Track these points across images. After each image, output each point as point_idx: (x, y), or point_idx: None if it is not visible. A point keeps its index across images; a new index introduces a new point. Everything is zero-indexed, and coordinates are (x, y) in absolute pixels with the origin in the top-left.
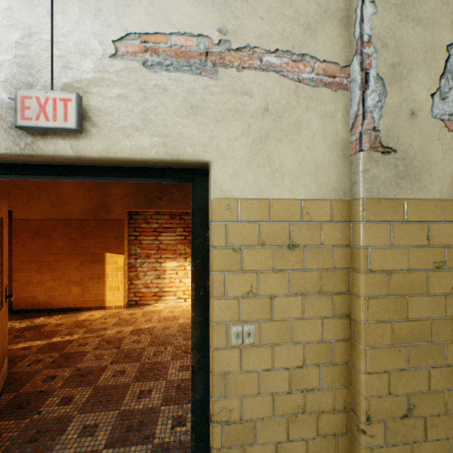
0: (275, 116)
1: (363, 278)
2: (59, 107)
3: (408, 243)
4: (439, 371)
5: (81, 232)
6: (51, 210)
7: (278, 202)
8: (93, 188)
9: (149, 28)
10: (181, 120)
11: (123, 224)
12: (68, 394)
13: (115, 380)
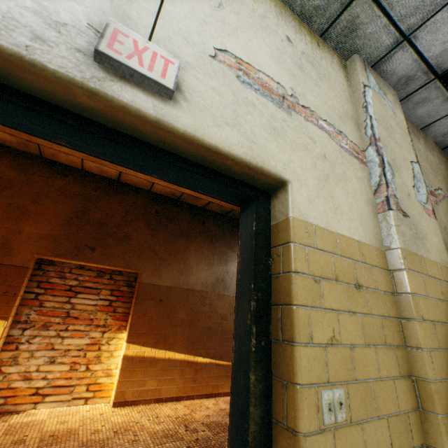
0: (330, 164)
1: (420, 327)
2: (158, 62)
3: (434, 295)
4: None
5: None
6: None
7: (342, 237)
8: None
9: (244, 58)
10: (266, 135)
11: (25, 274)
12: None
13: None
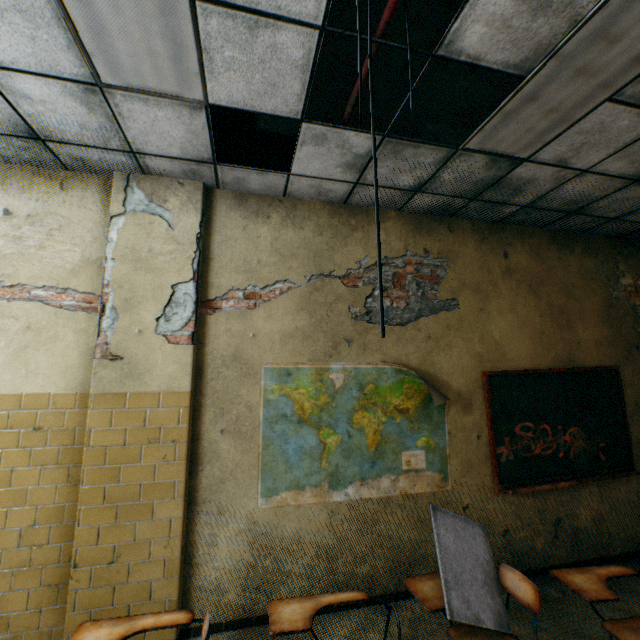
0: (36, 332)
1: (85, 452)
2: None
3: (127, 424)
4: (148, 525)
5: None
6: None
7: (30, 395)
8: None
9: None
10: None
11: None
12: None
13: None
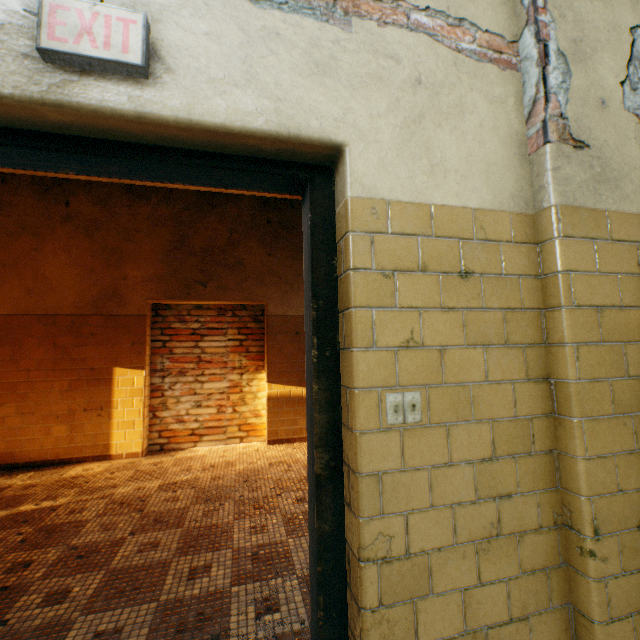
0: (431, 92)
1: (567, 316)
2: (114, 30)
3: (616, 269)
4: None
5: (74, 335)
6: (24, 300)
7: (442, 210)
8: (98, 267)
9: None
10: (302, 81)
11: (144, 323)
12: (58, 587)
13: (143, 557)
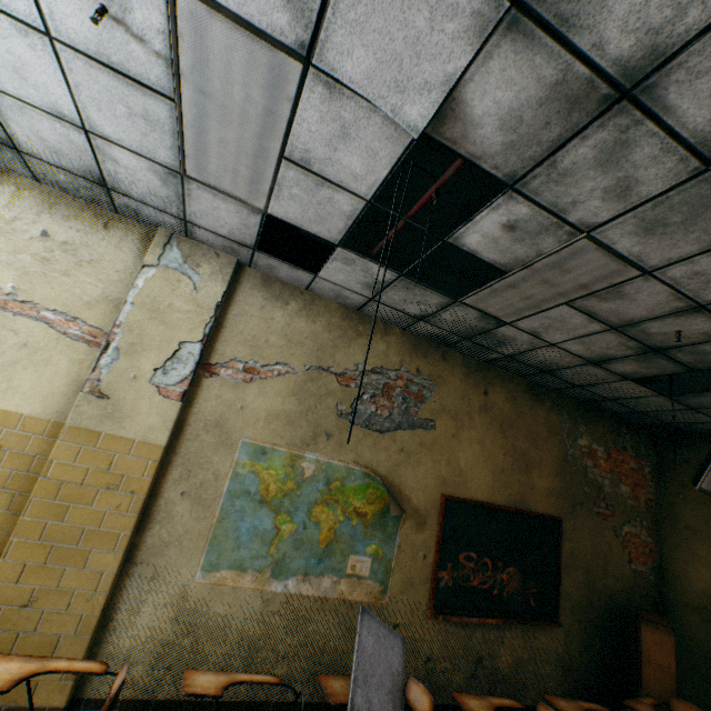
0: (32, 351)
1: (39, 482)
2: None
3: (92, 464)
4: (77, 573)
5: None
6: None
7: (2, 411)
8: None
9: None
10: None
11: None
12: None
13: None
